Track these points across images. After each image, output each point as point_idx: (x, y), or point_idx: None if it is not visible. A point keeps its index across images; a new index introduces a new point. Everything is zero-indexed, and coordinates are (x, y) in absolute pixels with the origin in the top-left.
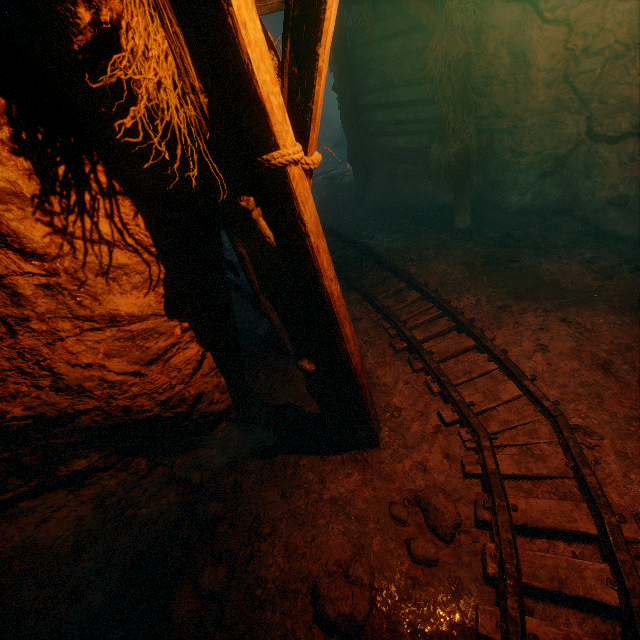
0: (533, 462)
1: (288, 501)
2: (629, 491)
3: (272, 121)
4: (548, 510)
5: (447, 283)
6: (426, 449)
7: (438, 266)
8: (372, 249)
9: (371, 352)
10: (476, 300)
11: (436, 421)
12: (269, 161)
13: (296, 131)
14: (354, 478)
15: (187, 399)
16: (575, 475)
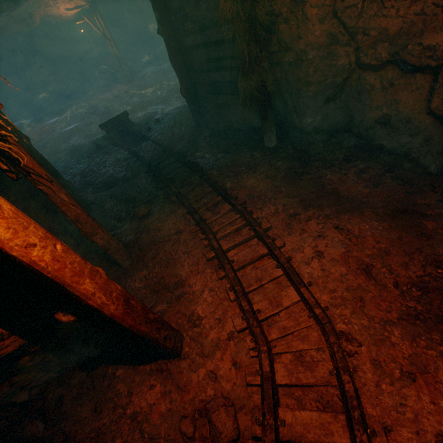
0: (303, 371)
1: (97, 417)
2: (380, 402)
3: None
4: (311, 424)
5: (254, 195)
6: (219, 356)
7: (248, 180)
8: (201, 167)
9: (187, 261)
10: (275, 209)
11: (231, 327)
12: None
13: None
14: (156, 390)
15: None
16: (336, 384)
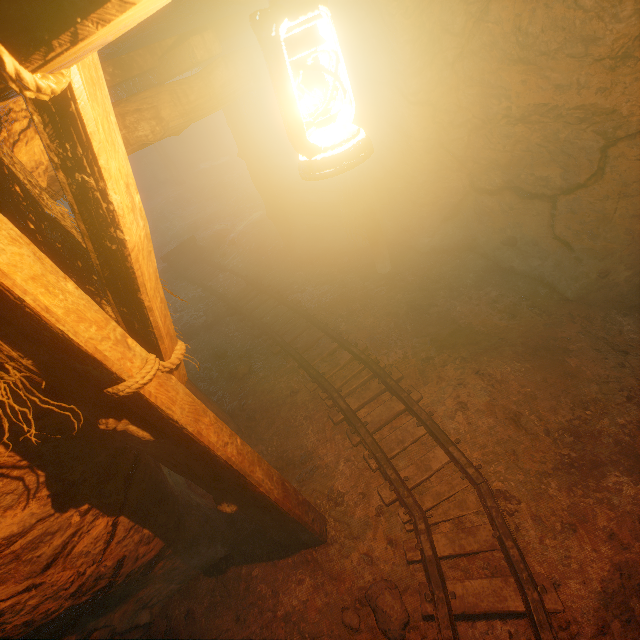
0: (465, 538)
1: (243, 626)
2: (546, 558)
3: (108, 364)
4: (482, 592)
5: (376, 337)
6: (371, 536)
7: (366, 320)
8: (304, 306)
9: (311, 428)
10: (403, 353)
11: (378, 501)
12: (117, 393)
13: (145, 346)
14: (306, 584)
15: (105, 573)
16: (501, 547)
